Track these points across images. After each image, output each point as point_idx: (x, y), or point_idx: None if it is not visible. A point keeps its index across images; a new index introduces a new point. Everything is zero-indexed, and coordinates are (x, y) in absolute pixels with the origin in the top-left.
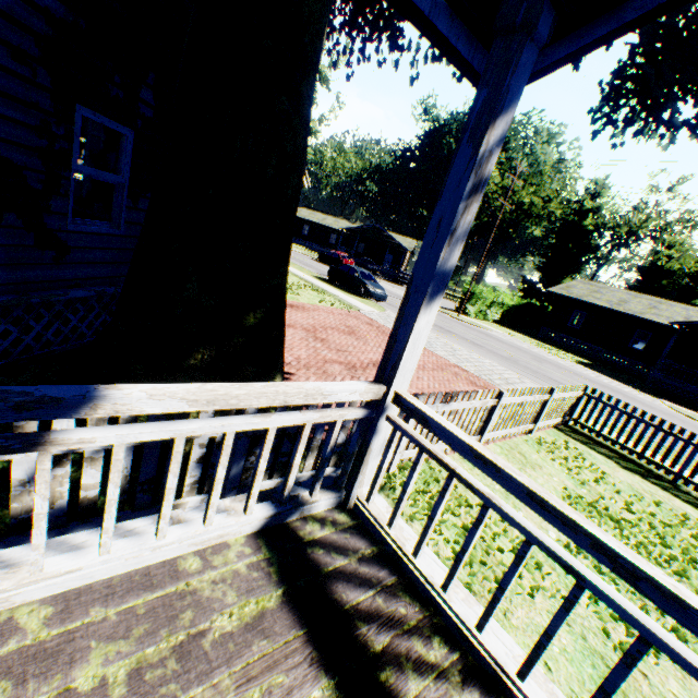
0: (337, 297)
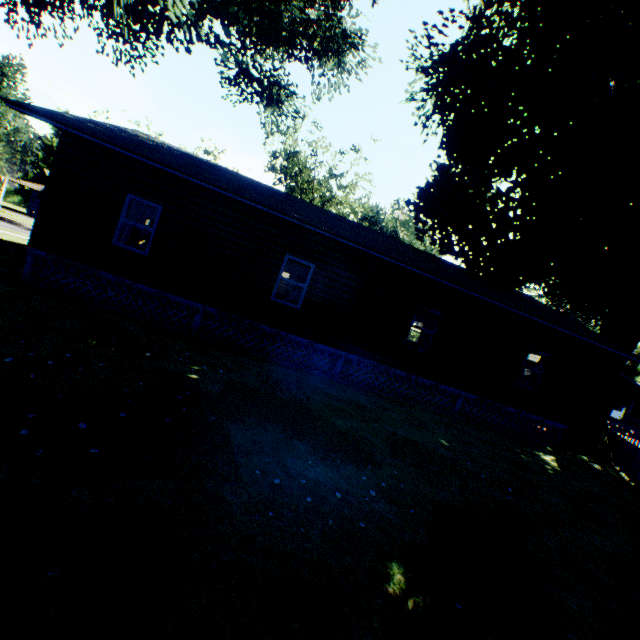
0: None
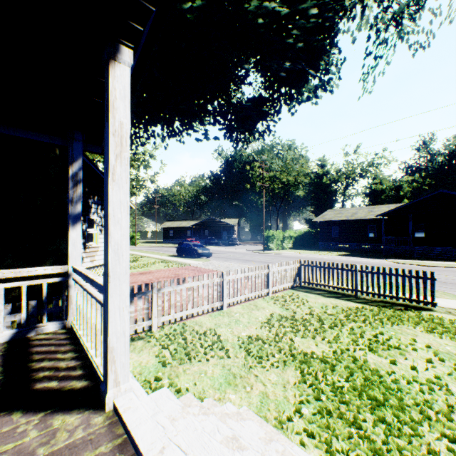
0: (178, 261)
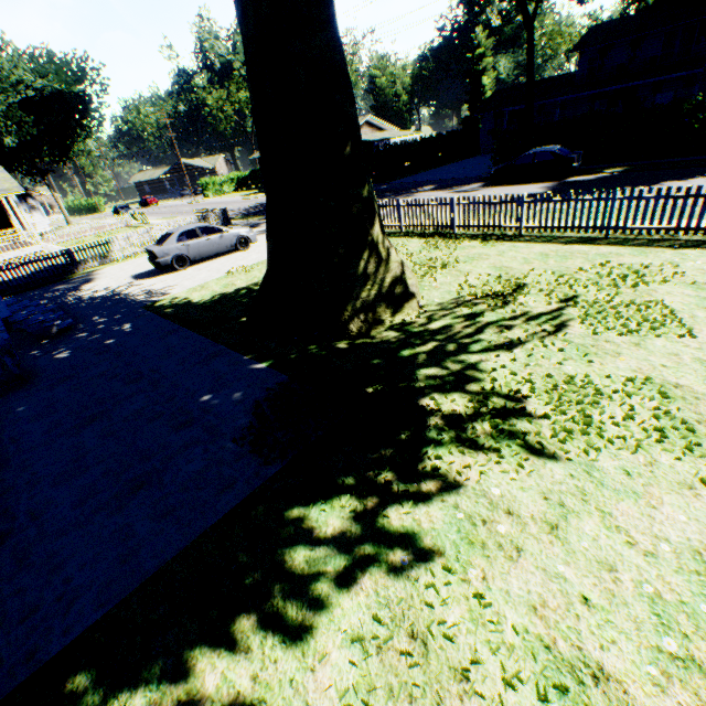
0: (105, 223)
